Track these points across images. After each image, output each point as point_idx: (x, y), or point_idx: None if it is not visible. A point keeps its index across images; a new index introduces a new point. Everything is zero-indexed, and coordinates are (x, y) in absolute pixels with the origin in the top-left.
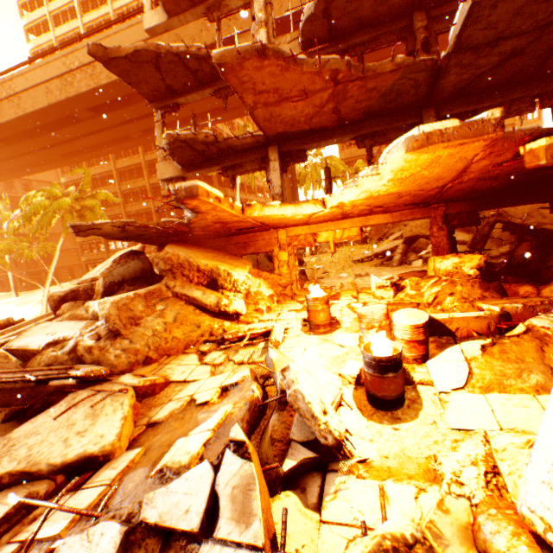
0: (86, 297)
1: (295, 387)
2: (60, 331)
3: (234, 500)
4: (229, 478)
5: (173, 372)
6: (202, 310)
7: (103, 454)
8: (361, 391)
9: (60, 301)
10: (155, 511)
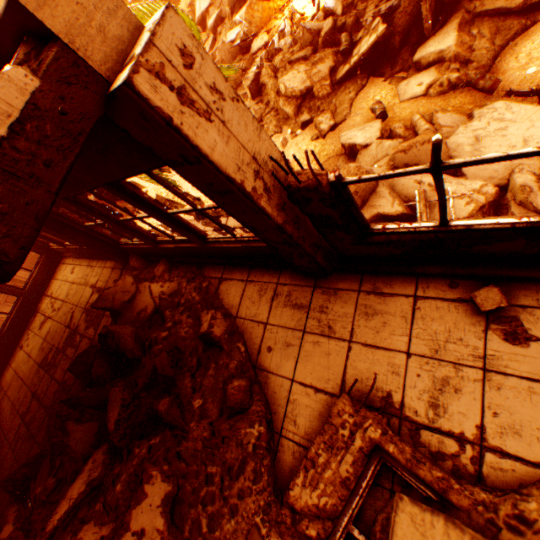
0: (220, 23)
1: (294, 9)
2: (235, 32)
3: (287, 24)
4: (286, 22)
5: (271, 27)
6: (268, 3)
7: (268, 42)
8: (312, 5)
9: (214, 29)
10: (280, 30)
